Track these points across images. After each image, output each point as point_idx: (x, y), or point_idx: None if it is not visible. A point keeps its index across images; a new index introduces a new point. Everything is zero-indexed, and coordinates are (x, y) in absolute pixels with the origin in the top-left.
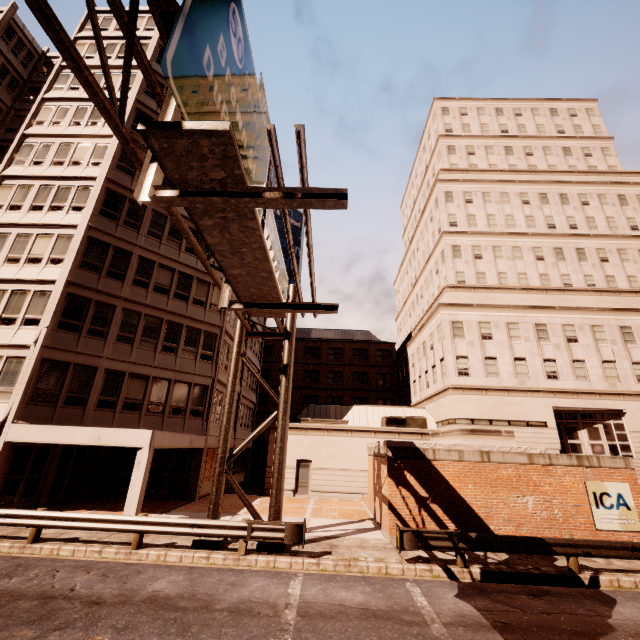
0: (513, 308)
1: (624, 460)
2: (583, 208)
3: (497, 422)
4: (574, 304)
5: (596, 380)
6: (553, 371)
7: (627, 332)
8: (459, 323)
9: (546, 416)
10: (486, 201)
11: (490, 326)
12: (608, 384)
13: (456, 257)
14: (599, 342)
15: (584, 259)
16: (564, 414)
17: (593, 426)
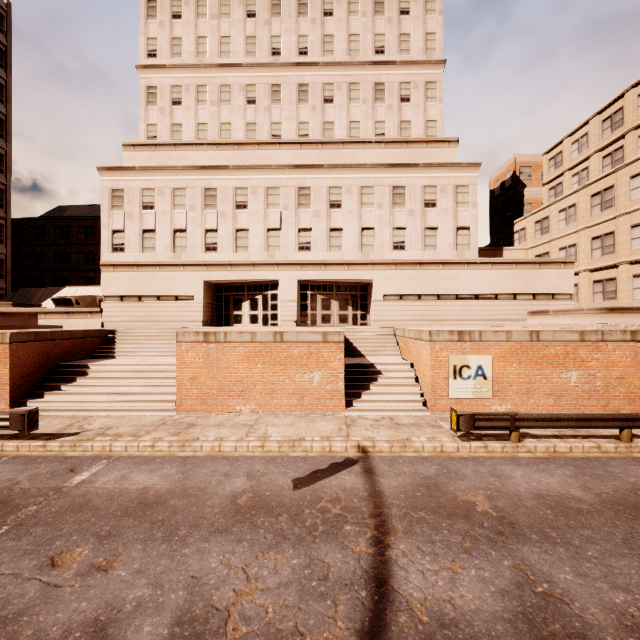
0: (181, 170)
1: (2, 335)
2: (323, 21)
3: (146, 298)
4: (268, 162)
5: (256, 250)
6: (214, 243)
7: (304, 194)
8: (120, 191)
9: (195, 290)
10: (199, 14)
11: (154, 193)
12: (267, 254)
13: (150, 103)
14: (270, 207)
15: (305, 100)
16: (235, 287)
17: (255, 297)
